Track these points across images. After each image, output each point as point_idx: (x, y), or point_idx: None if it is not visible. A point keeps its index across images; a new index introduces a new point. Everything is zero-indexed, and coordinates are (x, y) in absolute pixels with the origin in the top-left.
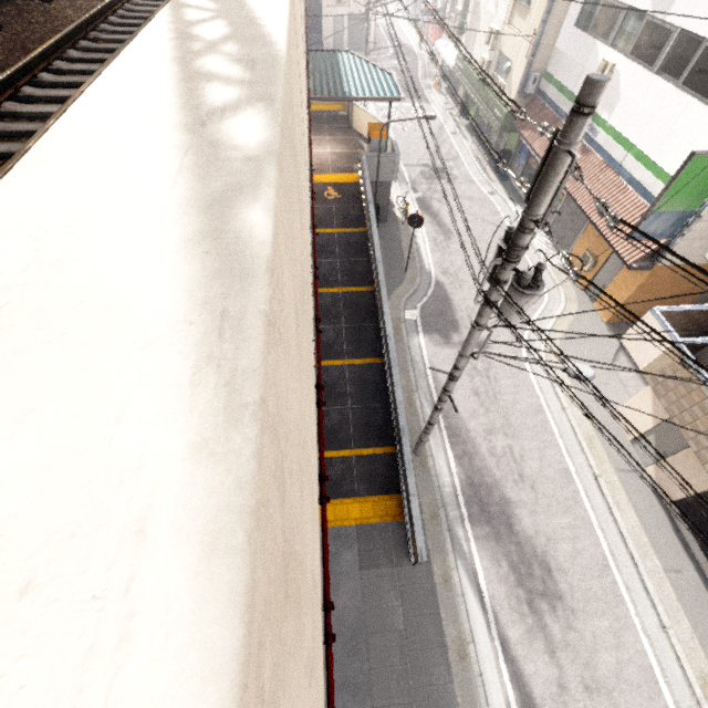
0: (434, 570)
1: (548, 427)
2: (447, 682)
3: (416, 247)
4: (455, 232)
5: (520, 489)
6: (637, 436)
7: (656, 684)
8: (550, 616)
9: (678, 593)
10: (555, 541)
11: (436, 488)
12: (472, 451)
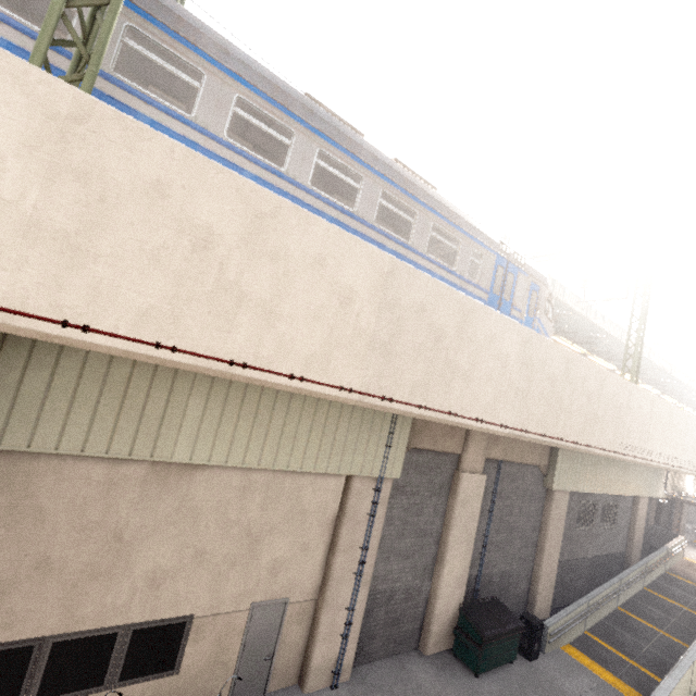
0: None
1: None
2: None
3: None
4: None
5: None
6: None
7: None
8: None
9: None
10: None
11: None
12: None
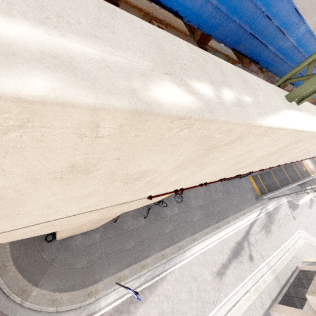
0: (257, 204)
1: (290, 236)
2: (247, 207)
3: (301, 198)
4: (312, 210)
5: (277, 226)
6: (306, 261)
7: (268, 258)
8: (264, 232)
9: (284, 268)
10: (274, 235)
11: (267, 204)
12: (276, 214)
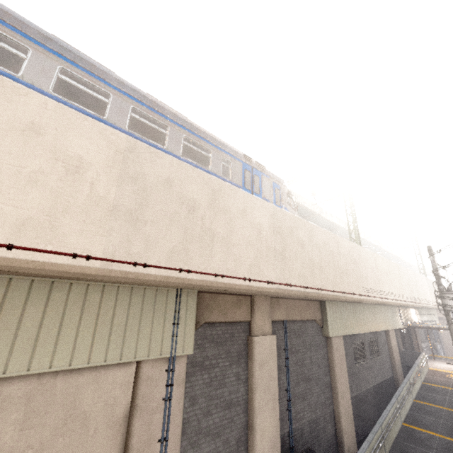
0: None
1: None
2: None
3: None
4: None
5: None
6: None
7: None
8: None
9: None
10: None
11: None
12: None
